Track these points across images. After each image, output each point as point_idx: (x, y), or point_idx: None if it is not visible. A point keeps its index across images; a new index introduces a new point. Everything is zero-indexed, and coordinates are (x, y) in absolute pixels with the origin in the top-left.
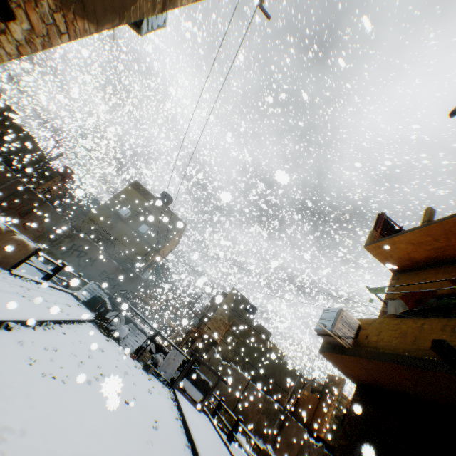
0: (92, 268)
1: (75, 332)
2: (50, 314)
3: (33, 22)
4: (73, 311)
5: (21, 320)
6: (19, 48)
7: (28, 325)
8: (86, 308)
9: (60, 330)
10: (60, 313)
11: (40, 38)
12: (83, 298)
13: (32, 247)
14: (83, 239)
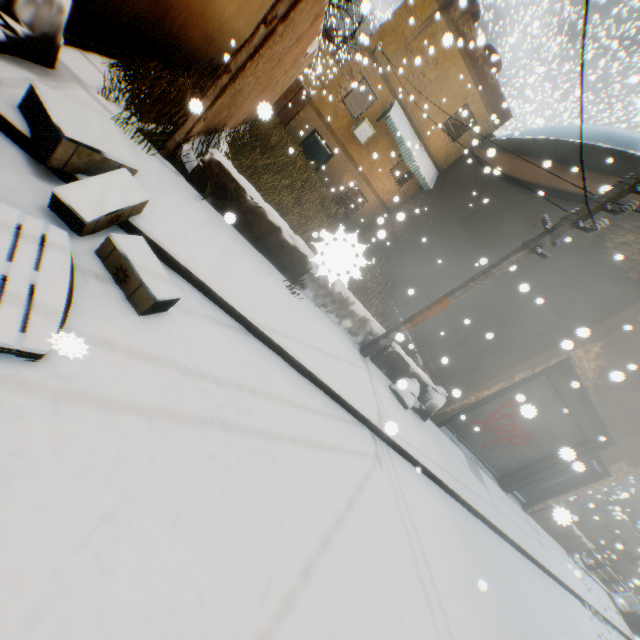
0: (629, 566)
1: (614, 635)
2: (598, 606)
3: (617, 474)
4: (611, 614)
5: (587, 602)
6: (609, 481)
7: (589, 607)
8: (621, 619)
9: (604, 624)
10: (603, 610)
11: (619, 476)
12: (618, 604)
13: (586, 545)
14: (617, 520)
